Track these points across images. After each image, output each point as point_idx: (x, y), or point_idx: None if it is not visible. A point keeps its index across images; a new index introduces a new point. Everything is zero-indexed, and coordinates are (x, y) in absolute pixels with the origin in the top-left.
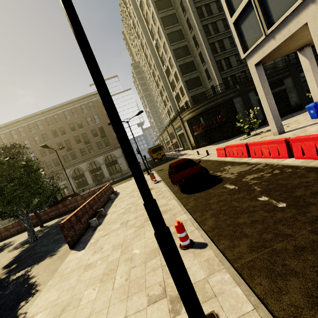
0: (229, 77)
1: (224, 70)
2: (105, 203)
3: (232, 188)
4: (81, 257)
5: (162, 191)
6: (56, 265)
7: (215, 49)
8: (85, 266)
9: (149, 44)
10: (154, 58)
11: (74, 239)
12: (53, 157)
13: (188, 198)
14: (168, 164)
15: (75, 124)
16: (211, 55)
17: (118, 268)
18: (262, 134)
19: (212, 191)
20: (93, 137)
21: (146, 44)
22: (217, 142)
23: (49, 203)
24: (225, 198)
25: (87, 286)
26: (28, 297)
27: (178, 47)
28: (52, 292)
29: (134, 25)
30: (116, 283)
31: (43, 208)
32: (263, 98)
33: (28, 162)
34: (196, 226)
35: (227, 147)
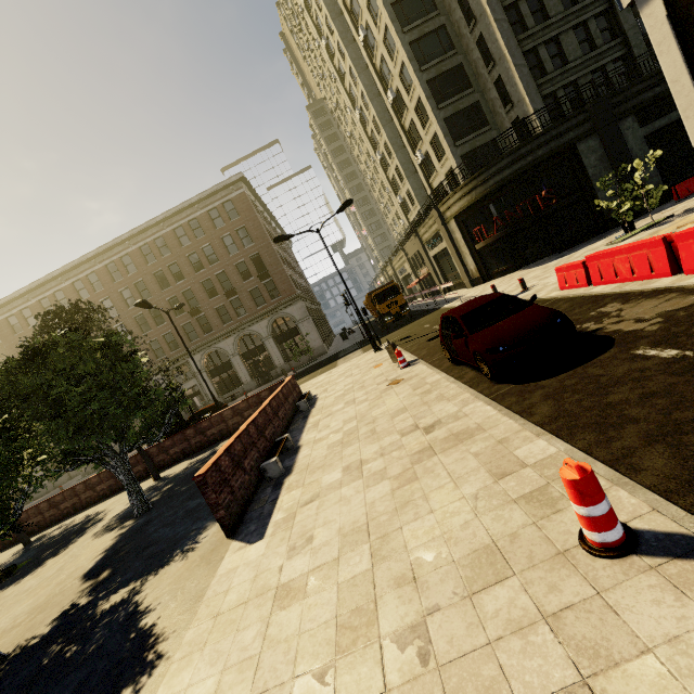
0: (560, 91)
1: (548, 73)
2: (288, 422)
3: (670, 355)
4: (258, 562)
5: (430, 383)
6: (200, 581)
7: (520, 22)
8: (276, 592)
9: (348, 46)
10: (361, 78)
11: (234, 511)
12: (165, 332)
13: (523, 394)
14: (420, 324)
15: (202, 256)
16: (511, 38)
17: (378, 609)
18: (677, 221)
19: (599, 369)
20: (241, 281)
21: (340, 47)
22: (537, 261)
23: (167, 427)
24: (666, 384)
25: (295, 664)
26: (139, 674)
27: (421, 34)
28: (200, 670)
29: (309, 4)
30: (391, 666)
31: (155, 439)
32: (693, 112)
33: (109, 338)
34: (608, 475)
35: (594, 259)
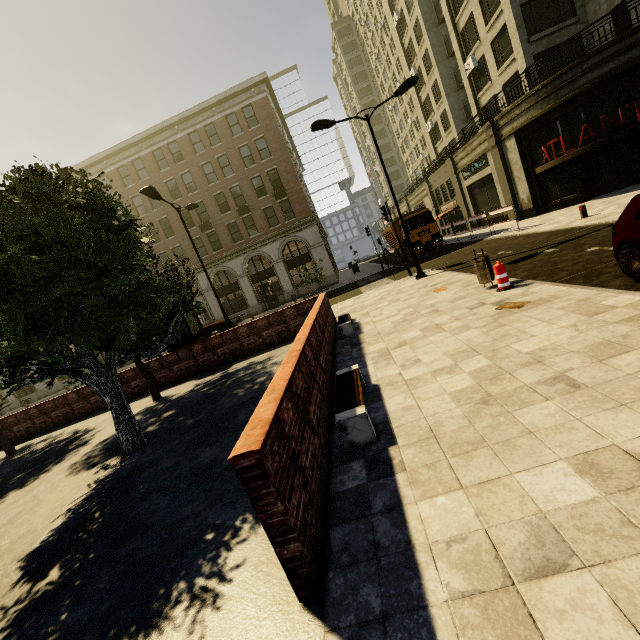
0: None
1: None
2: (333, 348)
3: None
4: None
5: (624, 305)
6: None
7: None
8: None
9: None
10: None
11: (313, 533)
12: (174, 245)
13: None
14: (465, 253)
15: (216, 166)
16: None
17: None
18: None
19: None
20: (255, 198)
21: None
22: (616, 190)
23: (171, 337)
24: None
25: None
26: None
27: None
28: None
29: None
30: None
31: (155, 351)
32: None
33: (94, 197)
34: None
35: None
